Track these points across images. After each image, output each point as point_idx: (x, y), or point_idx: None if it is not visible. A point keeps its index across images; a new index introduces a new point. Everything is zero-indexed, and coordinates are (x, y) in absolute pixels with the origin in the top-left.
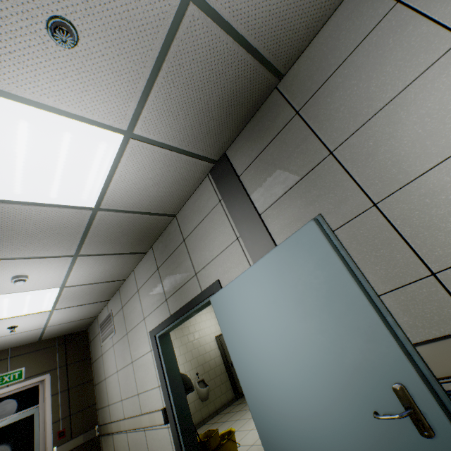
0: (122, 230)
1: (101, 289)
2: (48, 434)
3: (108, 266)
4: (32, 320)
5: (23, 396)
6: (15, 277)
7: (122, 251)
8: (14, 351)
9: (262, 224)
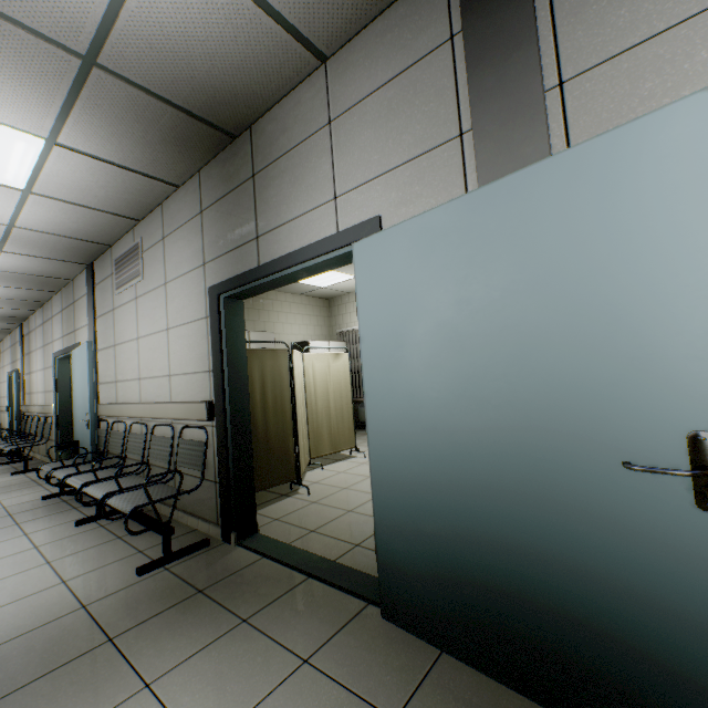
0: None
1: None
2: None
3: None
4: None
5: None
6: None
7: None
8: None
9: (23, 360)
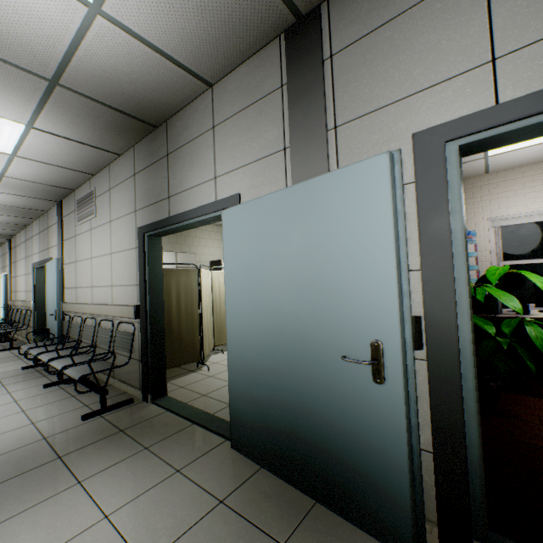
0: None
1: None
2: None
3: None
4: None
5: None
6: None
7: None
8: None
9: (11, 266)
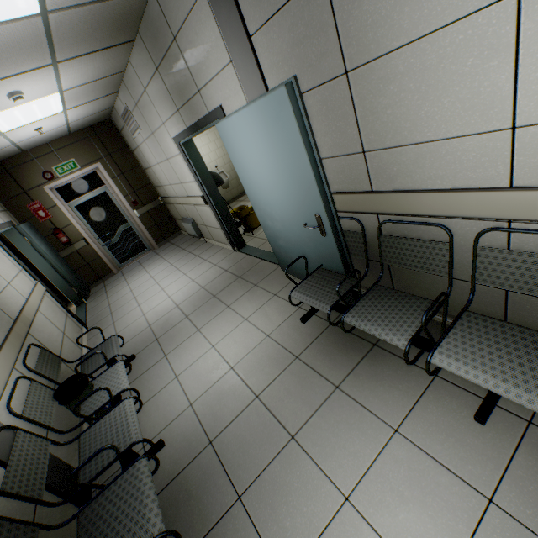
0: (90, 26)
1: (102, 85)
2: (125, 204)
3: (97, 64)
4: (52, 122)
5: (89, 180)
6: (10, 96)
7: (103, 46)
8: (54, 145)
9: (252, 55)
